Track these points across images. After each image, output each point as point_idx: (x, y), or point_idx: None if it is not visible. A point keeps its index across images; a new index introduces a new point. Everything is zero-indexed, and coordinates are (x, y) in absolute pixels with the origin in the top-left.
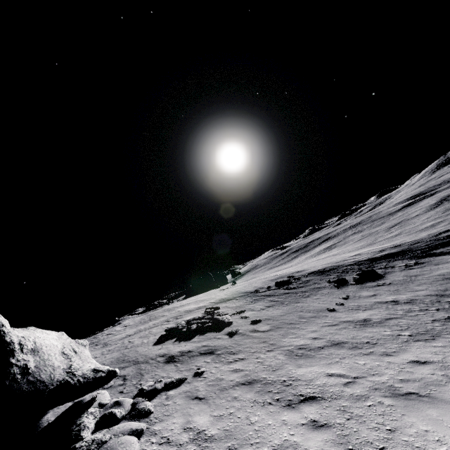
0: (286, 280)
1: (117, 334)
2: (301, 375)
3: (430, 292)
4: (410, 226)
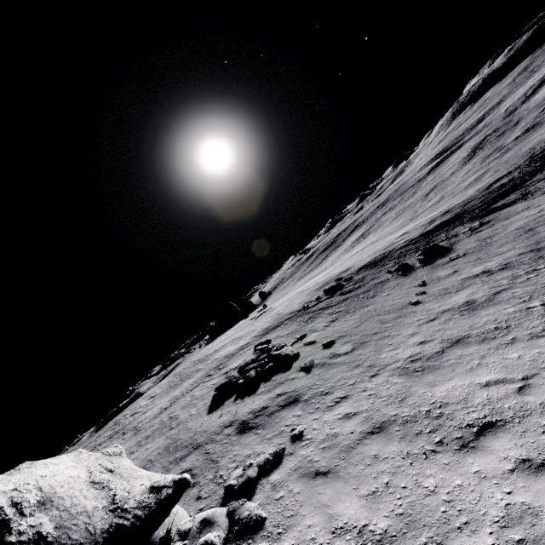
0: (336, 285)
1: (146, 411)
2: (444, 396)
3: (521, 250)
4: (450, 186)
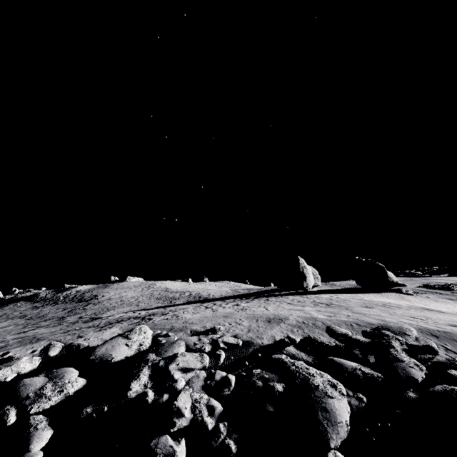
0: None
1: None
2: None
3: None
4: None
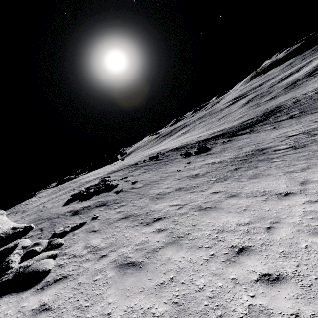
0: (155, 155)
1: (34, 203)
2: (156, 208)
3: (231, 156)
4: (230, 117)
